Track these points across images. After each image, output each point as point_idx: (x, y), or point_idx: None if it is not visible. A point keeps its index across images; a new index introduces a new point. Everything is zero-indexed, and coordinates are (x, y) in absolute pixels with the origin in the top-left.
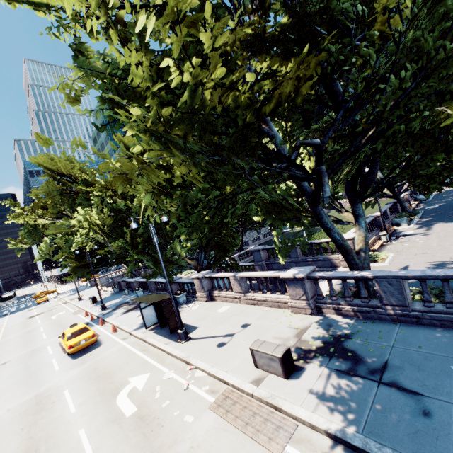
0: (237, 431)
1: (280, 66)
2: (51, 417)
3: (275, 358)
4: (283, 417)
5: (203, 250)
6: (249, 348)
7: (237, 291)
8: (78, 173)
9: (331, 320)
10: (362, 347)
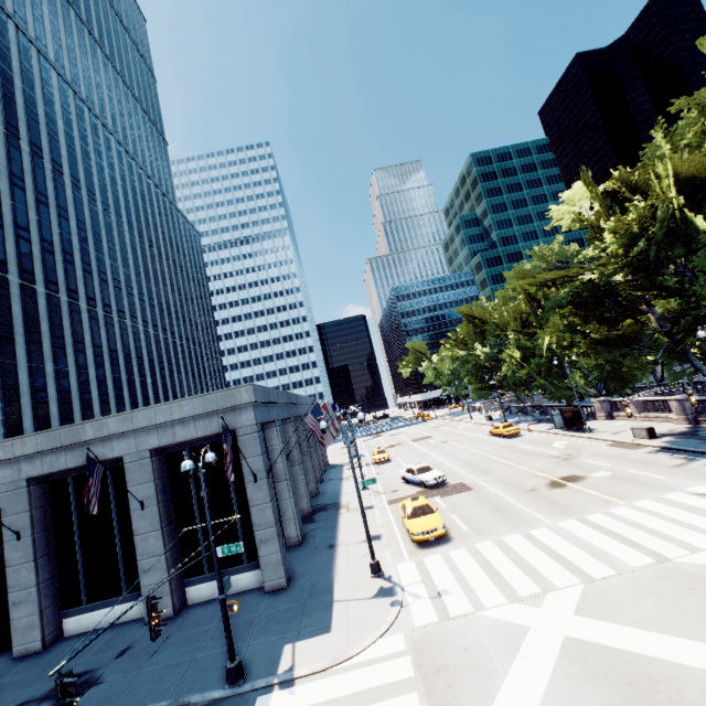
0: (618, 448)
1: (646, 292)
2: (519, 448)
3: (643, 430)
4: (641, 446)
5: (602, 381)
6: (630, 428)
7: (633, 411)
8: (488, 317)
9: (701, 426)
10: (705, 433)
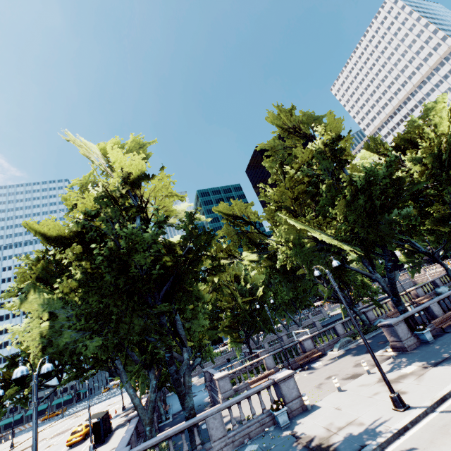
0: None
1: None
2: None
3: None
4: None
5: None
6: None
7: None
8: None
9: None
10: None
